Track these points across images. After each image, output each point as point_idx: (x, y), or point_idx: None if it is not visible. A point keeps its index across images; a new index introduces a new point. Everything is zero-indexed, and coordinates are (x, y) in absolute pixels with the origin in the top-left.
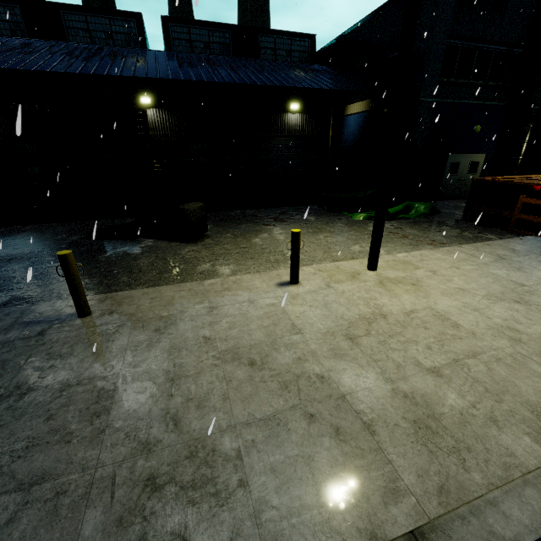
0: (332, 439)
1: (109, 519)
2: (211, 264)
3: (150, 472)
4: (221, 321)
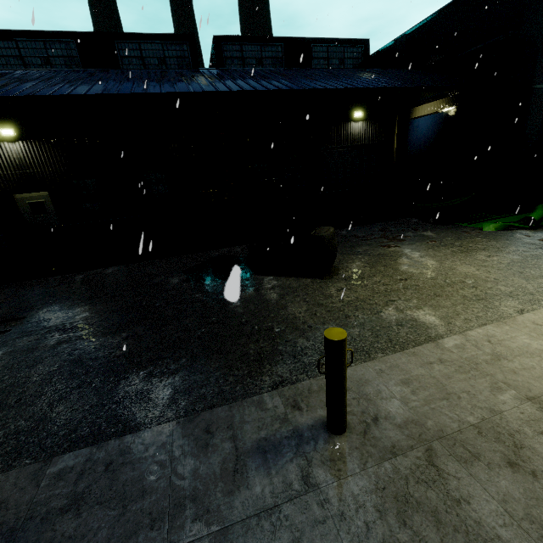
0: None
1: None
2: (394, 308)
3: None
4: None
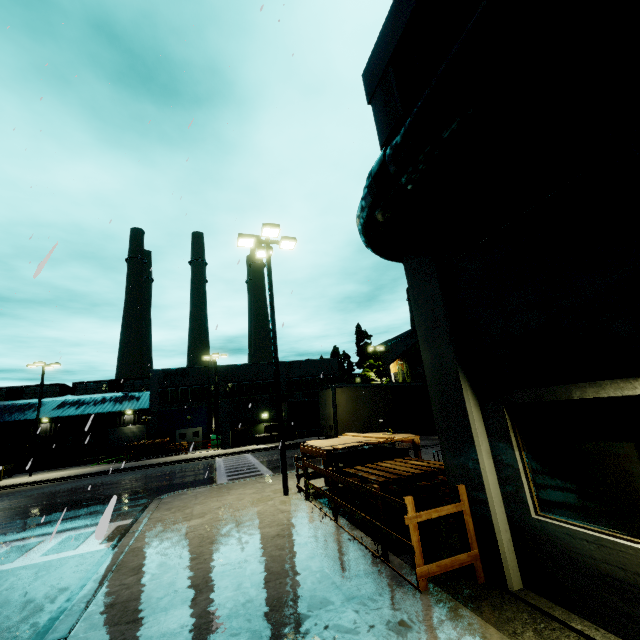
0: None
1: None
2: None
3: None
4: None
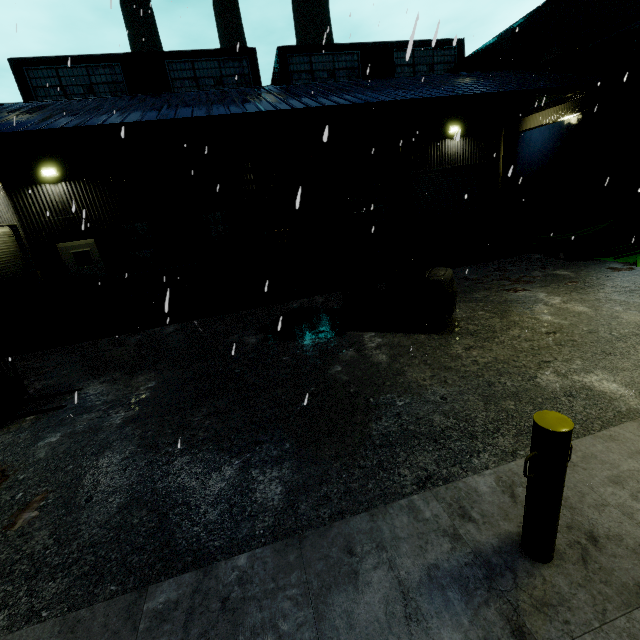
0: None
1: None
2: (553, 372)
3: None
4: None
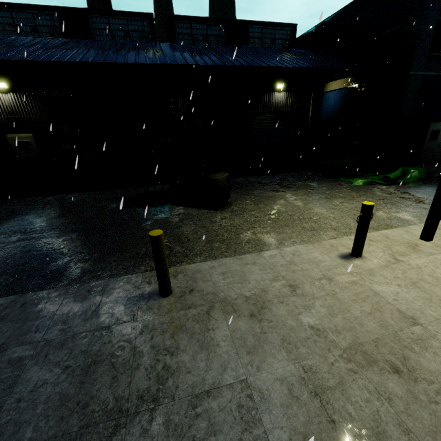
0: None
1: None
2: (251, 232)
3: None
4: (314, 305)
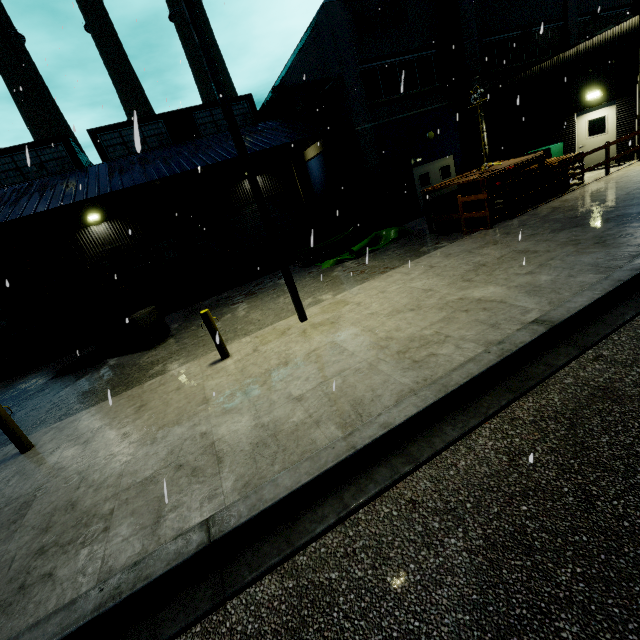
0: (187, 477)
1: (3, 582)
2: (163, 364)
3: (42, 545)
4: (143, 415)
